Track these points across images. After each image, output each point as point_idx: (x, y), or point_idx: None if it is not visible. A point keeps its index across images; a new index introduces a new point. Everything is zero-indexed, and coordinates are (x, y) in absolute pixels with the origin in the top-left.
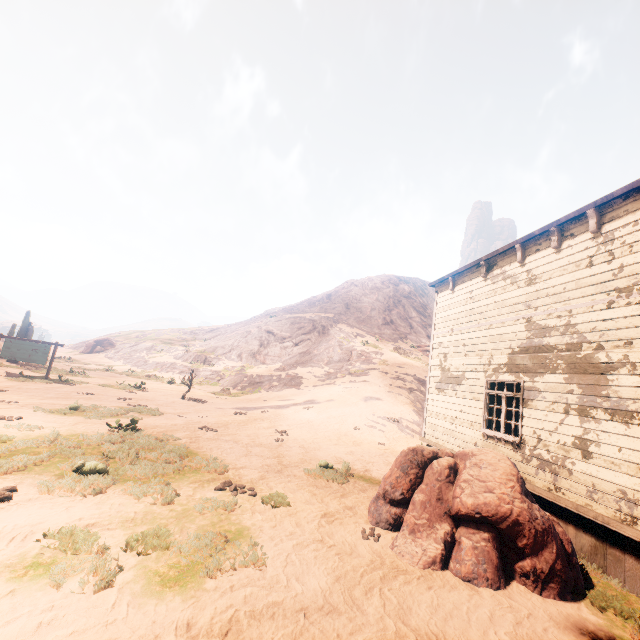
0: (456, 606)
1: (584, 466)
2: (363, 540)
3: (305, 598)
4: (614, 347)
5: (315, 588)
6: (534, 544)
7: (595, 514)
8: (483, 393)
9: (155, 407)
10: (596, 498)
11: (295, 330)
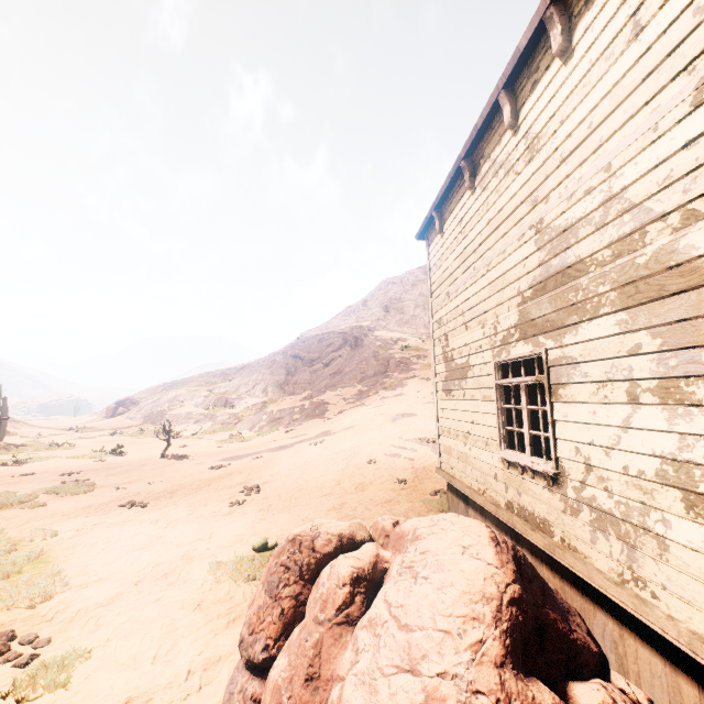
0: None
1: (695, 532)
2: None
3: None
4: None
5: None
6: None
7: None
8: (494, 386)
9: (100, 479)
10: None
11: (324, 349)
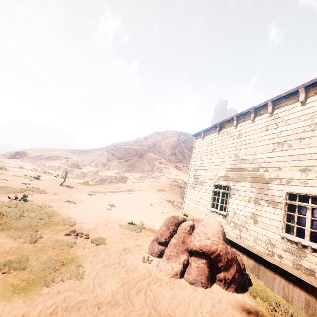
0: (184, 298)
1: (254, 227)
2: (142, 263)
3: (101, 297)
4: (273, 170)
5: (109, 291)
6: (226, 265)
7: (256, 250)
8: (212, 190)
9: (43, 189)
10: (257, 243)
11: (126, 154)
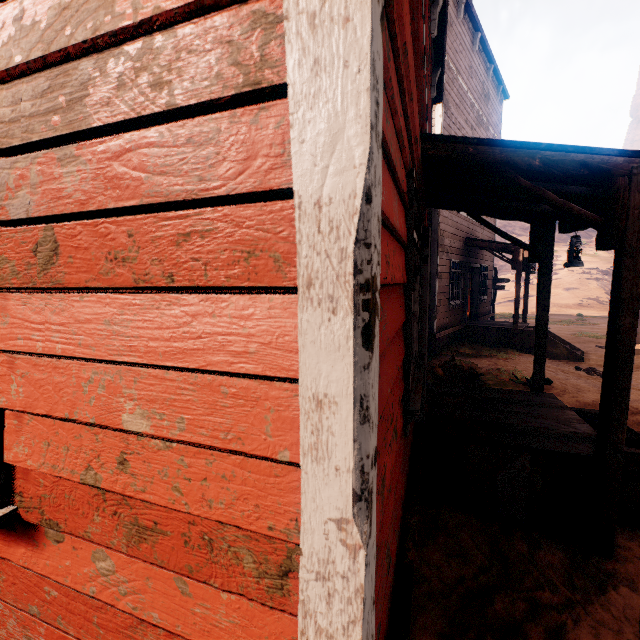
0: None
1: None
2: None
3: None
4: None
5: None
6: None
7: None
8: None
9: None
10: None
11: None
